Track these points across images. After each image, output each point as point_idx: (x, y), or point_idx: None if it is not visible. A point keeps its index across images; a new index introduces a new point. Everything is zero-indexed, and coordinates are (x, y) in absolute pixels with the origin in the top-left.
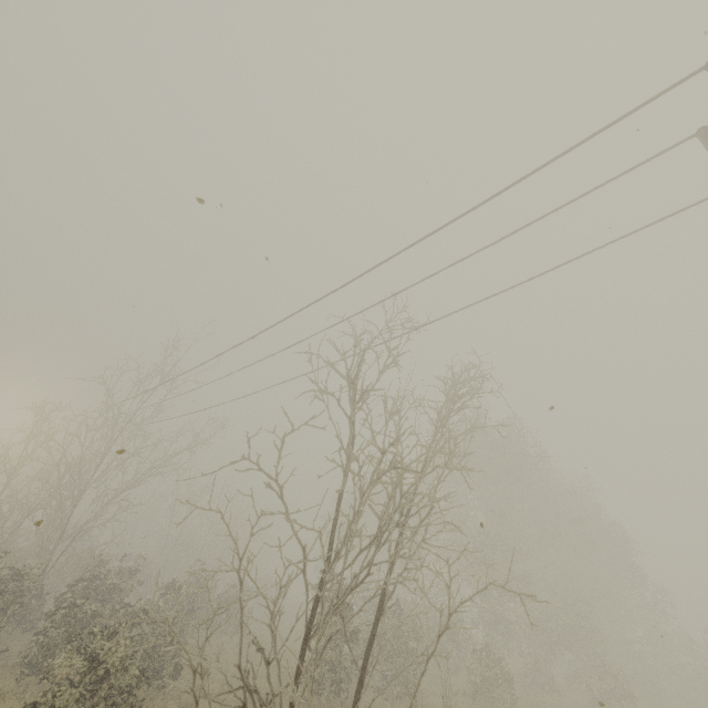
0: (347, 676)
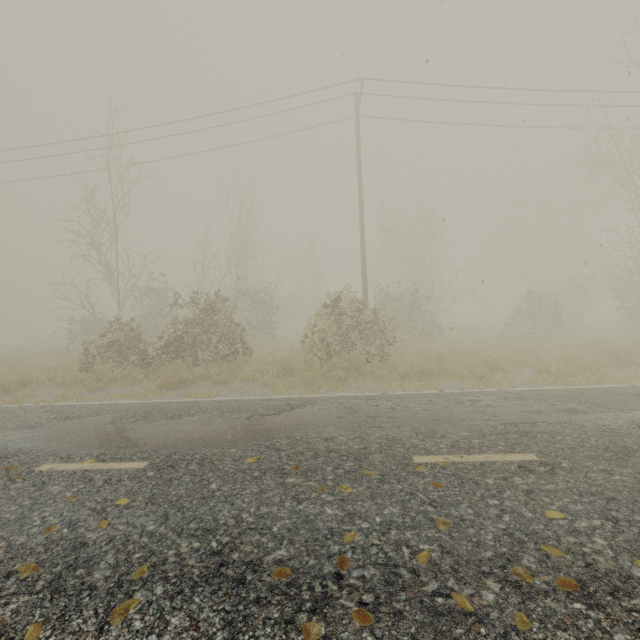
0: None
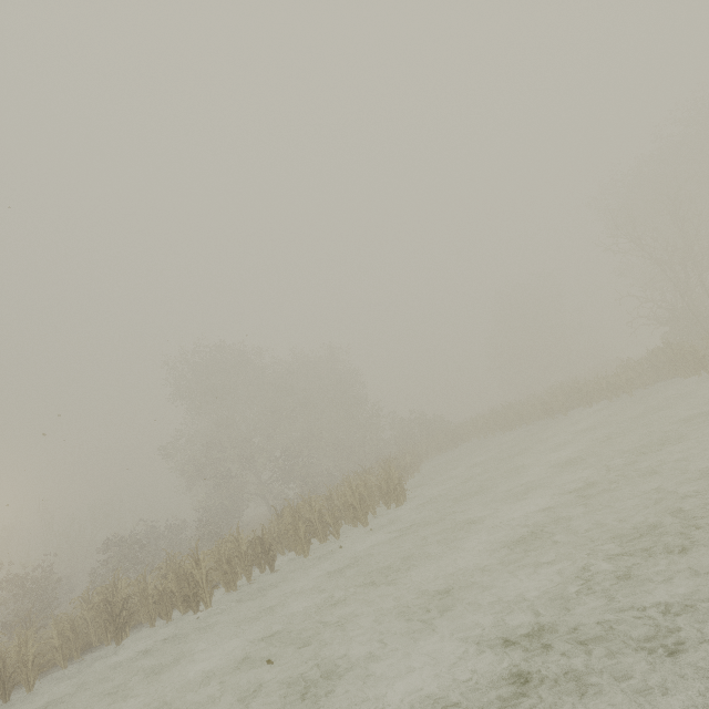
0: (50, 607)
